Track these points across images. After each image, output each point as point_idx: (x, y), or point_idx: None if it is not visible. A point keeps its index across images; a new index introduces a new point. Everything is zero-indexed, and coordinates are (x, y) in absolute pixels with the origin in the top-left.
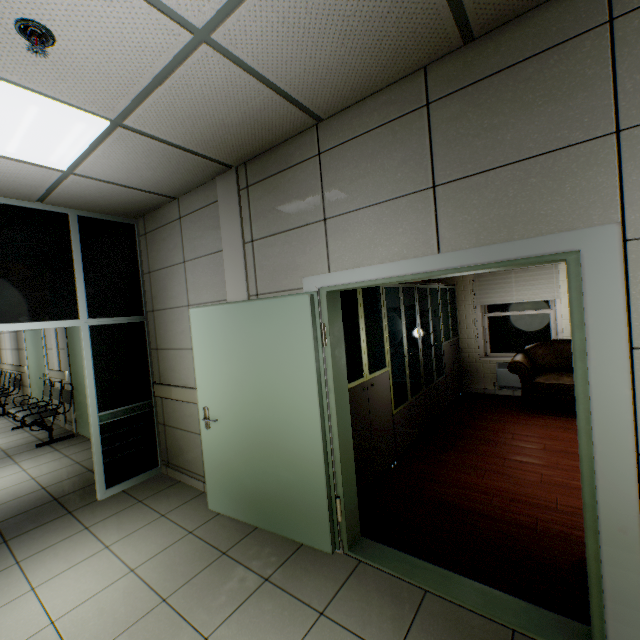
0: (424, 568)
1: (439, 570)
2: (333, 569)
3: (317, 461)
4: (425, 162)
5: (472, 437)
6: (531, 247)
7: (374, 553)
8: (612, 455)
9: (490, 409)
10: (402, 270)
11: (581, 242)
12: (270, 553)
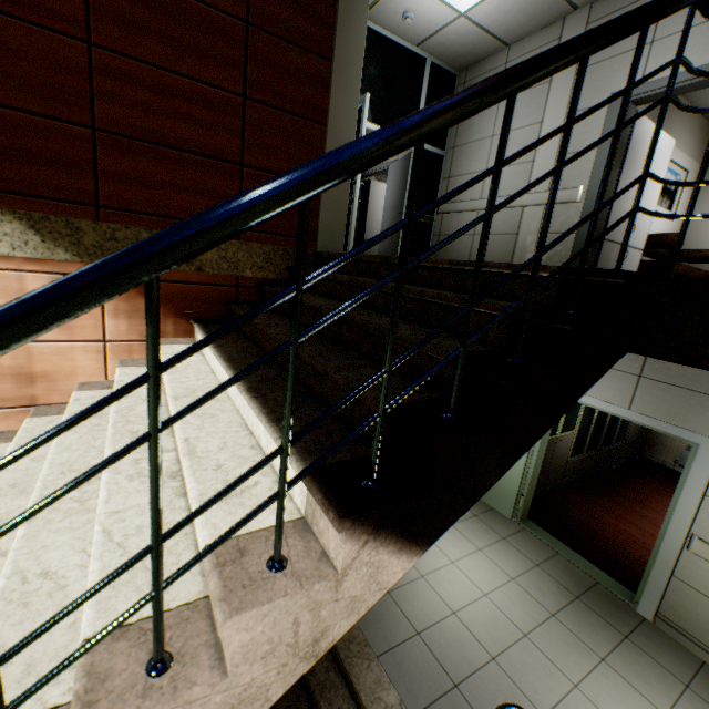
0: (560, 544)
1: (568, 549)
2: (509, 525)
3: (517, 474)
4: (639, 361)
5: (626, 495)
6: (677, 431)
7: (533, 528)
8: (675, 531)
9: (657, 480)
10: (604, 407)
11: (701, 441)
12: (475, 505)
